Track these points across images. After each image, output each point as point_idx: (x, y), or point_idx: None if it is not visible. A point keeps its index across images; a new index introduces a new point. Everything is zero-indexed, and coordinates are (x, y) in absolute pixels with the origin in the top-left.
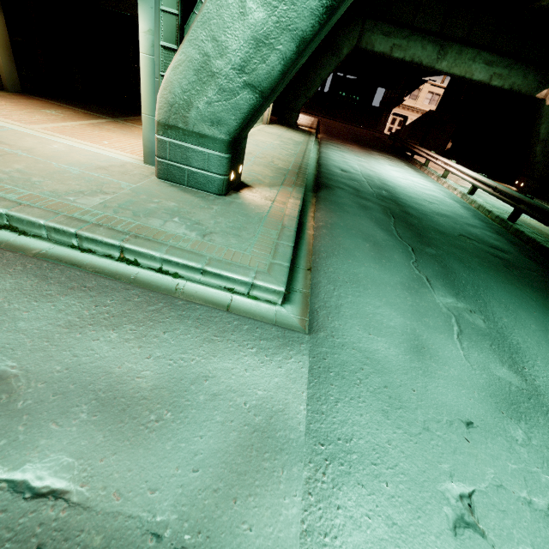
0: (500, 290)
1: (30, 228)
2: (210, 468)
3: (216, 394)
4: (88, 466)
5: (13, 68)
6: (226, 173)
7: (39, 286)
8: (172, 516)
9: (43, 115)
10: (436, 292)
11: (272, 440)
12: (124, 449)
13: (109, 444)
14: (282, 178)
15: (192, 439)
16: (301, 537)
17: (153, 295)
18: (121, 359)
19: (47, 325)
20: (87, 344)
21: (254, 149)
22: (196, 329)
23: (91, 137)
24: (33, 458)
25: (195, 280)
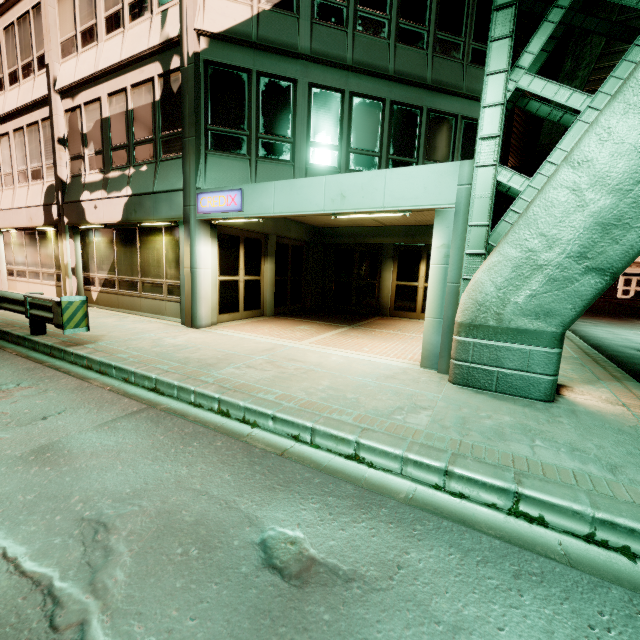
0: None
1: (380, 459)
2: None
3: None
4: None
5: (272, 298)
6: (556, 372)
7: (471, 567)
8: None
9: (301, 331)
10: None
11: None
12: None
13: None
14: (587, 370)
15: None
16: None
17: None
18: None
19: None
20: None
21: None
22: None
23: (351, 346)
24: None
25: None
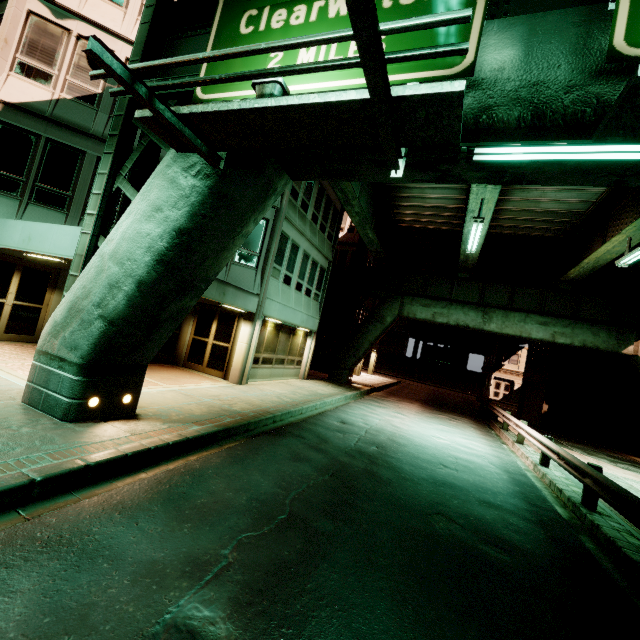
0: (385, 618)
1: None
2: None
3: None
4: None
5: None
6: (77, 397)
7: None
8: None
9: (29, 356)
10: (200, 592)
11: None
12: None
13: None
14: (208, 417)
15: None
16: None
17: None
18: None
19: None
20: None
21: (231, 393)
22: None
23: None
24: None
25: None
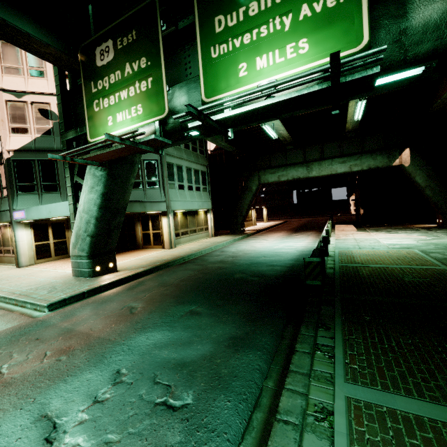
0: (191, 297)
1: (0, 298)
2: None
3: None
4: None
5: None
6: (91, 268)
7: None
8: None
9: (69, 263)
10: (135, 302)
11: None
12: None
13: None
14: (149, 265)
15: None
16: None
17: (3, 311)
18: None
19: None
20: None
21: (164, 254)
22: None
23: None
24: None
25: (29, 307)
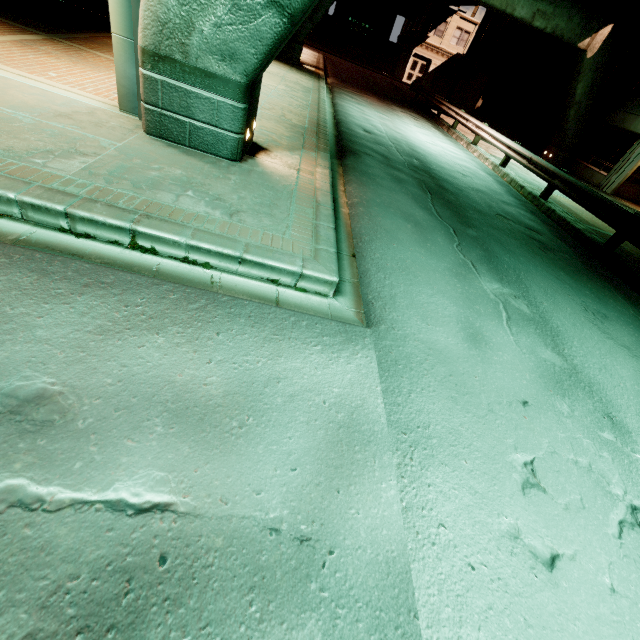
0: (539, 274)
1: None
2: (307, 466)
3: (293, 395)
4: (184, 477)
5: None
6: (242, 131)
7: (43, 284)
8: (284, 512)
9: None
10: (482, 278)
11: (358, 434)
12: (216, 458)
13: (198, 455)
14: (301, 140)
15: (282, 441)
16: (403, 513)
17: (191, 291)
18: (179, 366)
19: (74, 332)
20: (132, 352)
21: None
22: (252, 328)
23: (27, 64)
24: (120, 477)
25: (230, 271)
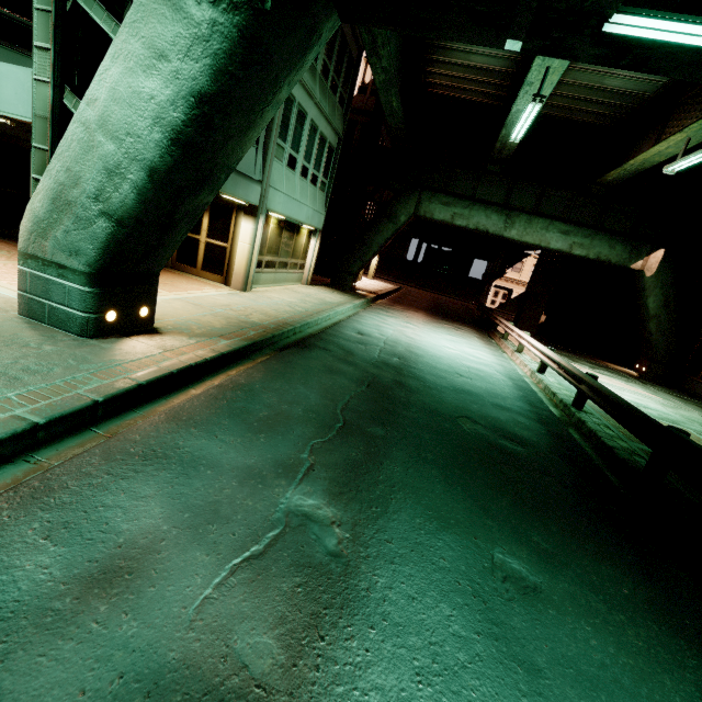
0: (444, 496)
1: None
2: None
3: None
4: None
5: None
6: (92, 311)
7: None
8: None
9: None
10: (299, 487)
11: None
12: None
13: None
14: (231, 331)
15: None
16: None
17: None
18: None
19: None
20: None
21: (241, 303)
22: None
23: (5, 274)
24: None
25: None
